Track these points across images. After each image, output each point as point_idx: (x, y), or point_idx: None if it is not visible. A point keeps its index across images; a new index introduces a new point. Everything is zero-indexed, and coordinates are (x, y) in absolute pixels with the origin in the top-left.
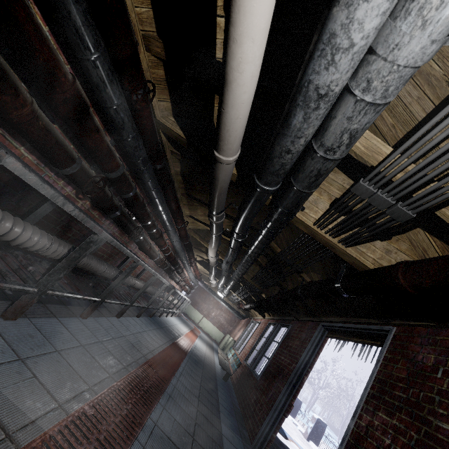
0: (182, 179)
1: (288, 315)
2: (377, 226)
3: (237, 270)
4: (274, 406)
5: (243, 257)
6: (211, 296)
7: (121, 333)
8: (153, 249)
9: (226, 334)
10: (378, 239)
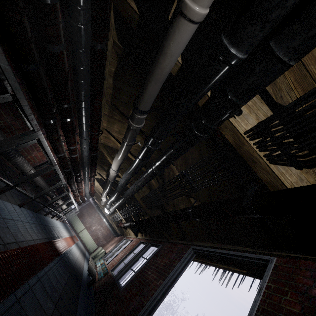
0: (113, 84)
1: (160, 237)
2: None
3: (133, 186)
4: None
5: (145, 171)
6: (97, 213)
7: None
8: (61, 143)
9: (99, 247)
10: (293, 166)
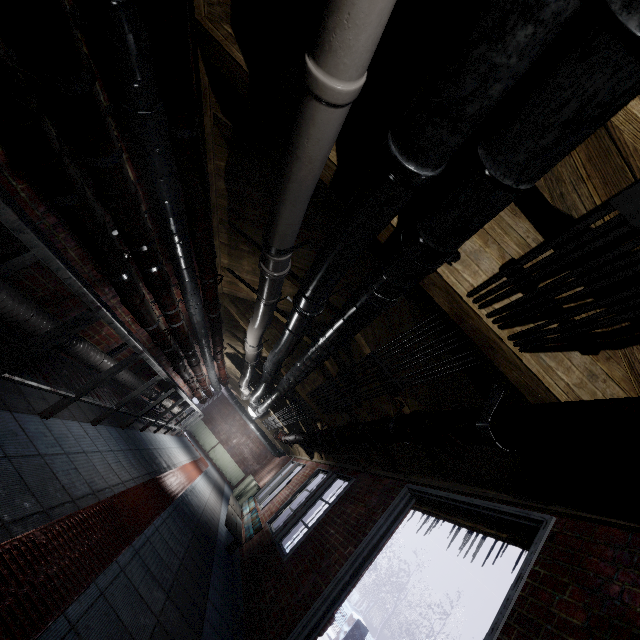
0: (227, 190)
1: (352, 462)
2: (633, 305)
3: (288, 374)
4: (305, 619)
5: (306, 351)
6: (238, 413)
7: (36, 449)
8: (149, 308)
9: (248, 475)
10: (577, 349)
